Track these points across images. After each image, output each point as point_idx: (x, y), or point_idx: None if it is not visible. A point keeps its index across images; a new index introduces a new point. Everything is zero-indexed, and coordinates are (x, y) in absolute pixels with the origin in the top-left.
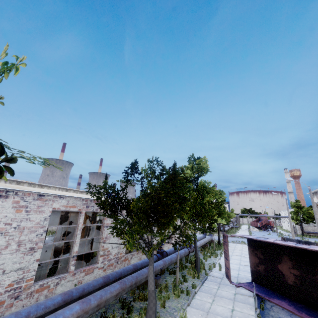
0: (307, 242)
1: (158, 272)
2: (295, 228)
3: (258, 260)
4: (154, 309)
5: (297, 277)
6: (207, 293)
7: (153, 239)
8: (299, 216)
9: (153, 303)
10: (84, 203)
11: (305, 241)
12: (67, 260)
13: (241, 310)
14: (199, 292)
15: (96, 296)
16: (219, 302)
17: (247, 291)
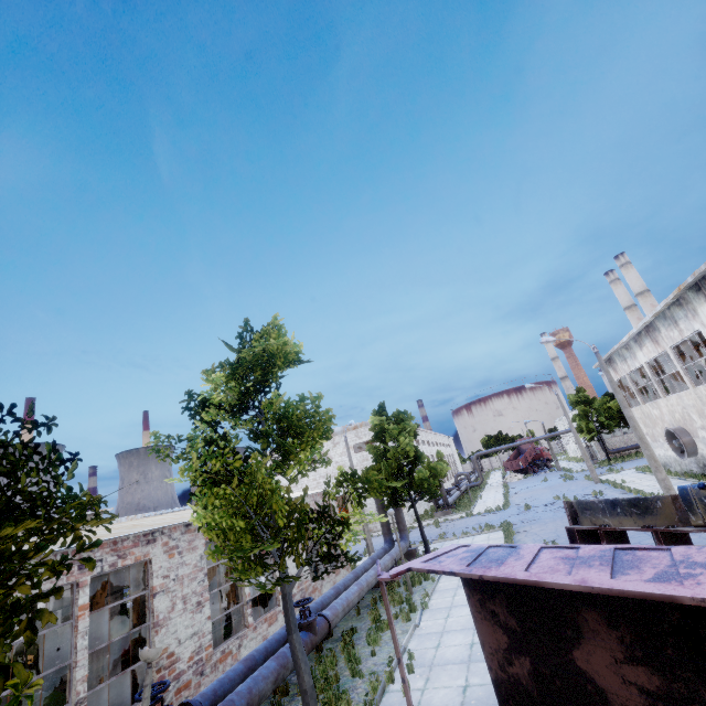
0: (636, 500)
1: None
2: (592, 448)
3: (505, 636)
4: None
5: (658, 702)
6: None
7: (178, 646)
8: (592, 422)
9: None
10: None
11: (628, 499)
12: None
13: None
14: None
15: None
16: None
17: None
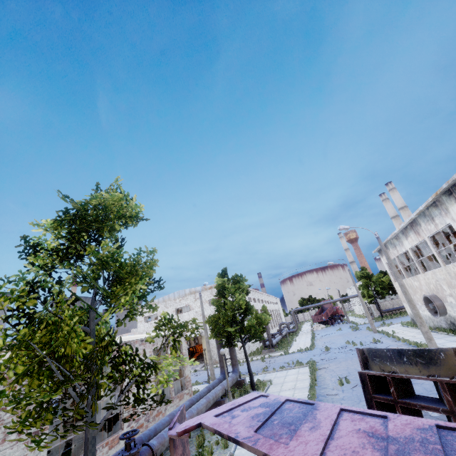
0: (421, 351)
1: None
2: (370, 309)
3: None
4: None
5: None
6: None
7: None
8: (371, 291)
9: None
10: None
11: (413, 349)
12: None
13: None
14: None
15: None
16: None
17: None
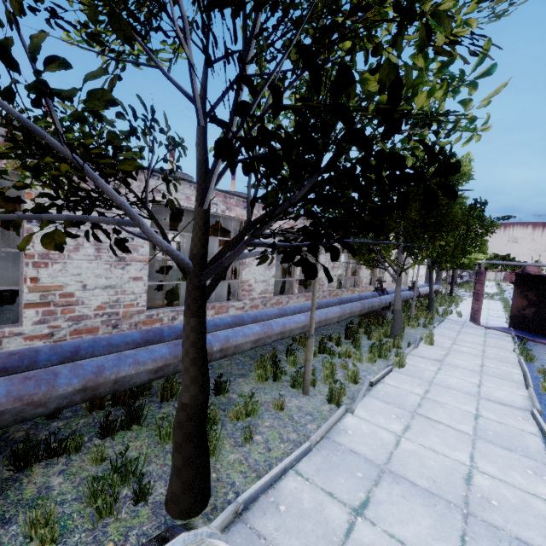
0: None
1: (387, 305)
2: None
3: (527, 302)
4: (401, 326)
5: None
6: (449, 330)
7: (363, 278)
8: None
9: (400, 320)
10: (301, 222)
11: None
12: (283, 286)
13: (496, 342)
14: (438, 328)
15: (347, 306)
16: (467, 336)
17: (501, 333)
